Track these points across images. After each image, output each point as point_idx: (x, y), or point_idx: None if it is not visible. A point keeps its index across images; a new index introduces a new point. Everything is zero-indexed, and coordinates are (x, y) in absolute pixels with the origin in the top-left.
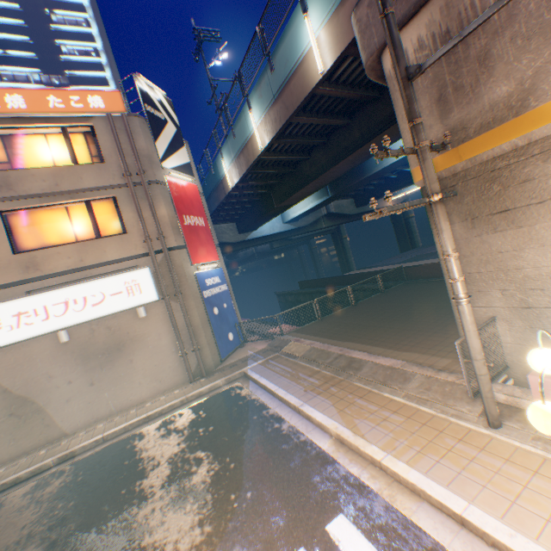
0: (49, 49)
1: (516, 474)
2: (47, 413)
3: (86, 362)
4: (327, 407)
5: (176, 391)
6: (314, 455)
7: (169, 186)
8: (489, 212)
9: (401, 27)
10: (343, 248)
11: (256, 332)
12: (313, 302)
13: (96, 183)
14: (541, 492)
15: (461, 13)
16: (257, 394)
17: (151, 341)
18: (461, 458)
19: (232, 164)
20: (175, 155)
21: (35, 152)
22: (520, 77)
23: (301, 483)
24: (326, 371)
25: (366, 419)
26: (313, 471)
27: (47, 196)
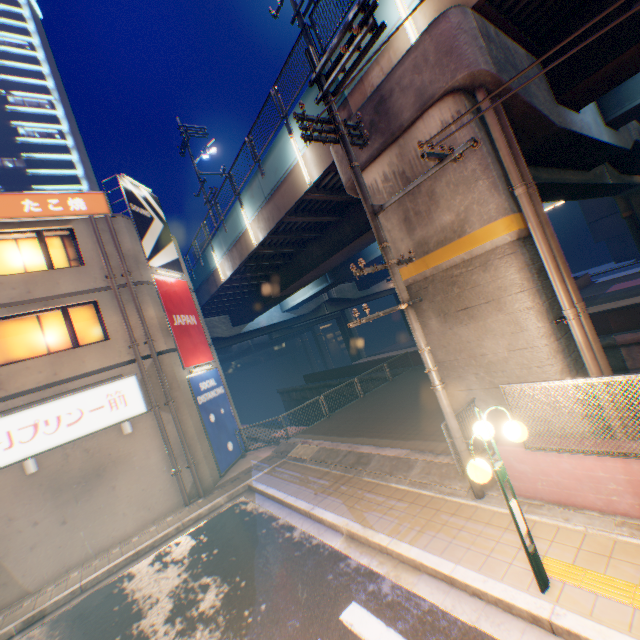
0: (3, 130)
1: (492, 533)
2: (4, 568)
3: (57, 495)
4: (338, 506)
5: (170, 518)
6: (327, 555)
7: (157, 285)
8: (455, 309)
9: (370, 163)
10: (350, 333)
11: (258, 438)
12: (320, 398)
13: (75, 288)
14: (508, 543)
15: (411, 161)
16: (265, 506)
17: (137, 461)
18: (453, 529)
19: (225, 257)
20: (163, 252)
21: (4, 258)
22: (457, 210)
23: (315, 583)
24: (336, 470)
25: (374, 511)
26: (327, 570)
27: (17, 305)
